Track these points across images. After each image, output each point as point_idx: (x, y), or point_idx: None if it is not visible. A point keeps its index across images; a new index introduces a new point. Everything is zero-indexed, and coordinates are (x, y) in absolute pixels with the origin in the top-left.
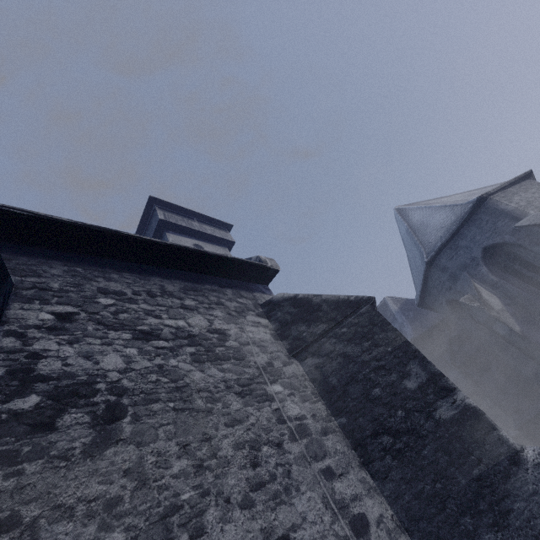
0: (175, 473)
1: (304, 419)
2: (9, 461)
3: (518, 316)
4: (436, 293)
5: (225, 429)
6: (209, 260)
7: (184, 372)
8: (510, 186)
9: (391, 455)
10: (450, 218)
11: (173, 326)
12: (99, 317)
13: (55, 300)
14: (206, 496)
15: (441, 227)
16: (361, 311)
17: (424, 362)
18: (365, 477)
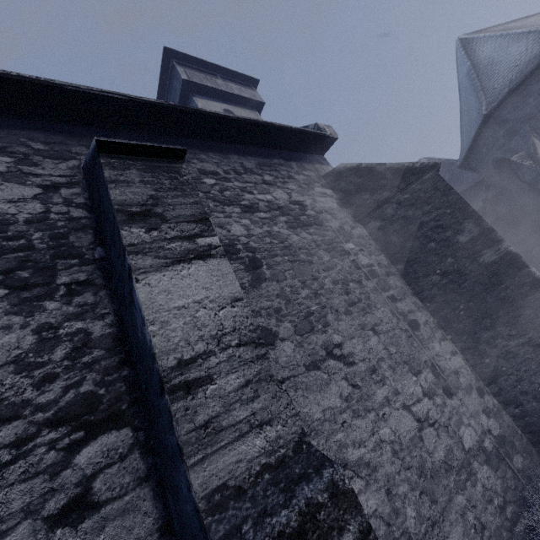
0: (303, 297)
1: (372, 267)
2: None
3: None
4: (485, 152)
5: (324, 273)
6: (275, 133)
7: (285, 236)
8: None
9: (438, 287)
10: (530, 51)
11: (264, 200)
12: (212, 196)
13: None
14: (324, 308)
15: (515, 66)
16: (425, 178)
17: (479, 220)
18: (416, 301)
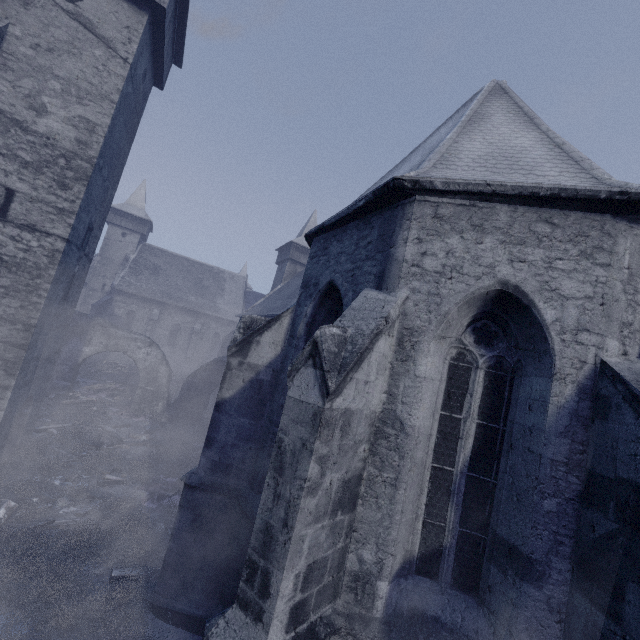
0: None
1: None
2: None
3: (257, 388)
4: None
5: None
6: None
7: None
8: (521, 201)
9: None
10: None
11: None
12: None
13: None
14: None
15: None
16: None
17: None
18: None
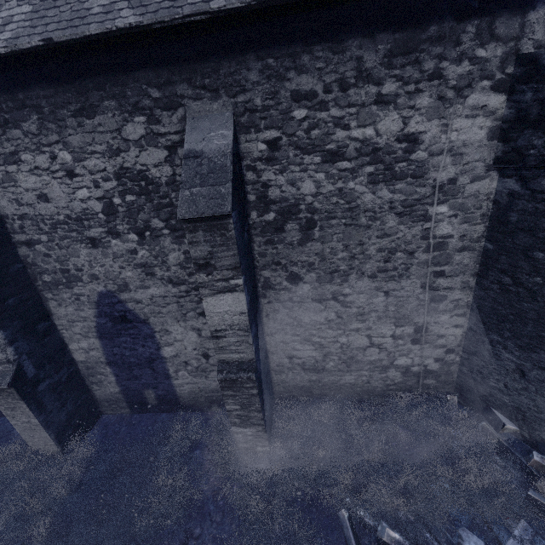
0: (338, 258)
1: (448, 238)
2: (271, 243)
3: None
4: None
5: (375, 239)
6: None
7: (358, 195)
8: None
9: (500, 287)
10: None
11: (359, 138)
12: (295, 140)
13: (262, 125)
14: (352, 270)
15: None
16: None
17: None
18: (470, 281)
